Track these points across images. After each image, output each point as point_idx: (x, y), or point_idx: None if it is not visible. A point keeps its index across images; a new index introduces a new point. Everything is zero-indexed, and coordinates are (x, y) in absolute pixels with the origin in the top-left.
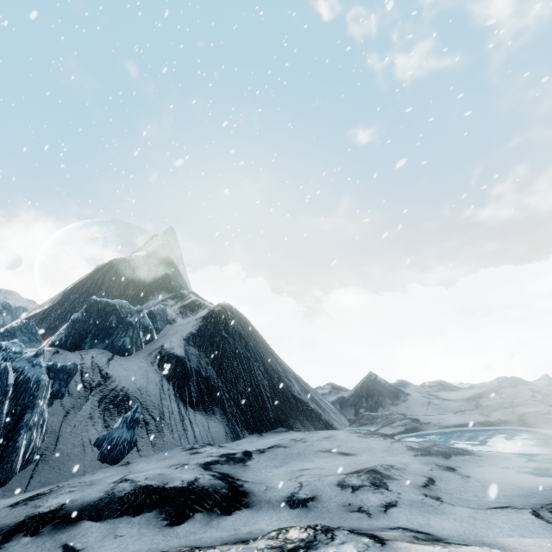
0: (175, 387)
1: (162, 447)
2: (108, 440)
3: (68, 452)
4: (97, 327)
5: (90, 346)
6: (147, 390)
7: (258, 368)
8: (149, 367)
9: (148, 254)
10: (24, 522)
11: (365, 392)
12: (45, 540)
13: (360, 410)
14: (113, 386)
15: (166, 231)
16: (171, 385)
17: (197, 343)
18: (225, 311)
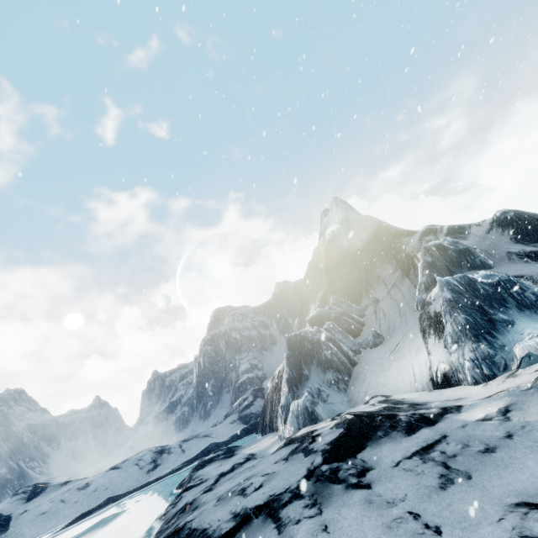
0: None
1: None
2: None
3: None
4: (446, 261)
5: (459, 272)
6: None
7: None
8: (530, 264)
9: (342, 224)
10: None
11: None
12: None
13: None
14: (537, 278)
15: (335, 202)
16: None
17: (531, 241)
18: (521, 212)
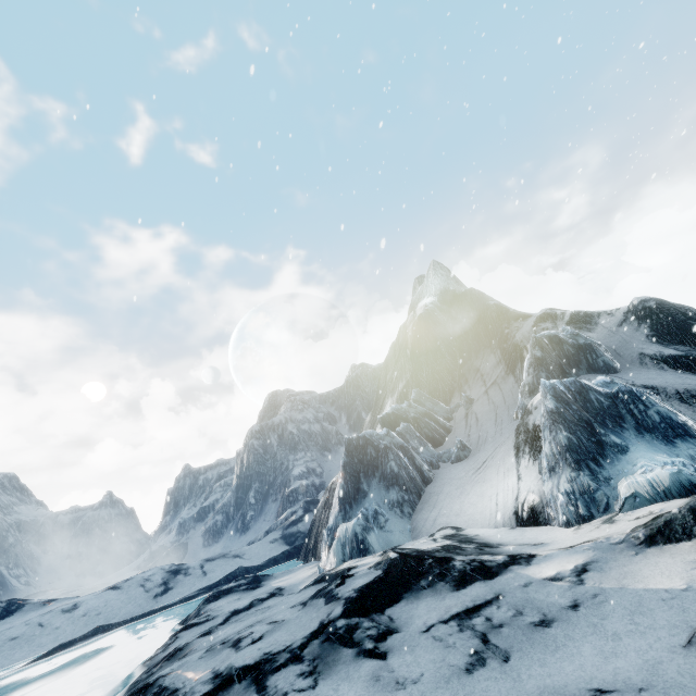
0: None
1: None
2: None
3: None
4: (561, 358)
5: (574, 375)
6: None
7: None
8: (666, 372)
9: (439, 296)
10: None
11: None
12: None
13: None
14: (672, 391)
15: (433, 267)
16: None
17: (673, 341)
18: (665, 302)
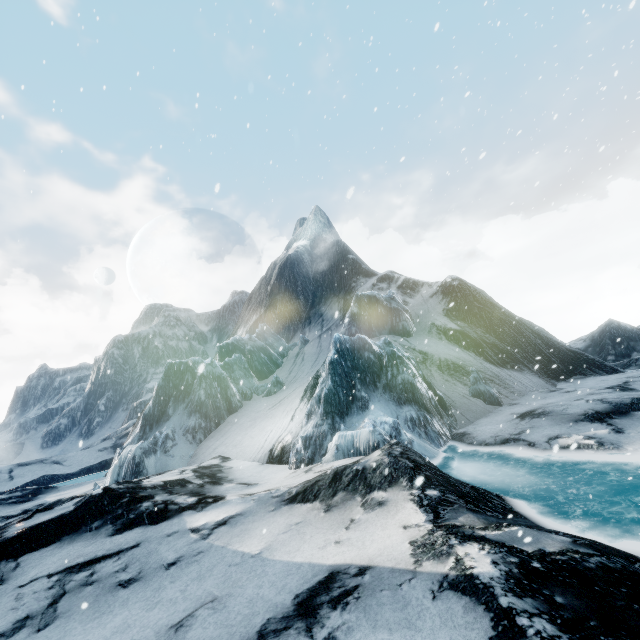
0: (477, 354)
1: (520, 393)
2: (480, 392)
3: (462, 401)
4: (373, 317)
5: (378, 333)
6: (463, 358)
7: (525, 330)
8: (442, 342)
9: (312, 241)
10: (593, 416)
11: (608, 340)
12: (629, 419)
13: (608, 358)
14: (437, 359)
15: (315, 213)
16: (473, 353)
17: (459, 317)
18: (465, 284)
